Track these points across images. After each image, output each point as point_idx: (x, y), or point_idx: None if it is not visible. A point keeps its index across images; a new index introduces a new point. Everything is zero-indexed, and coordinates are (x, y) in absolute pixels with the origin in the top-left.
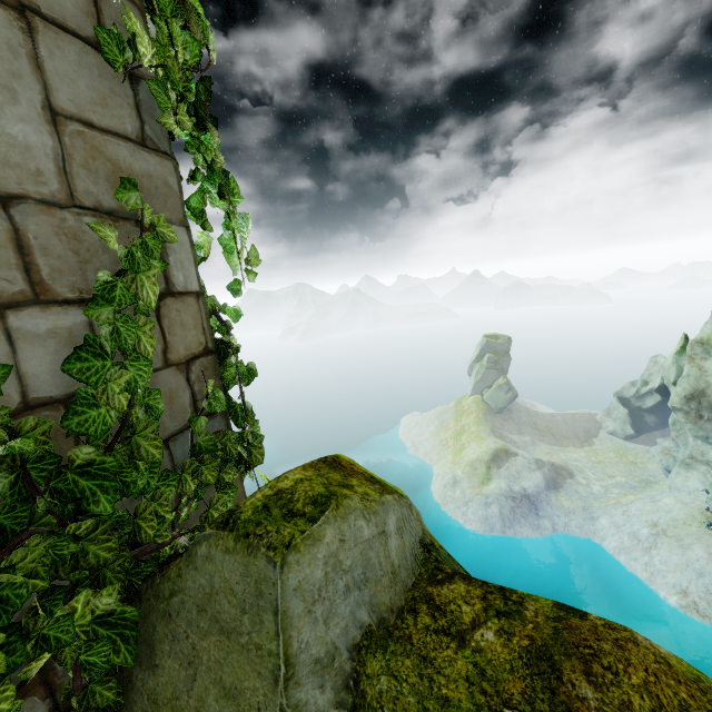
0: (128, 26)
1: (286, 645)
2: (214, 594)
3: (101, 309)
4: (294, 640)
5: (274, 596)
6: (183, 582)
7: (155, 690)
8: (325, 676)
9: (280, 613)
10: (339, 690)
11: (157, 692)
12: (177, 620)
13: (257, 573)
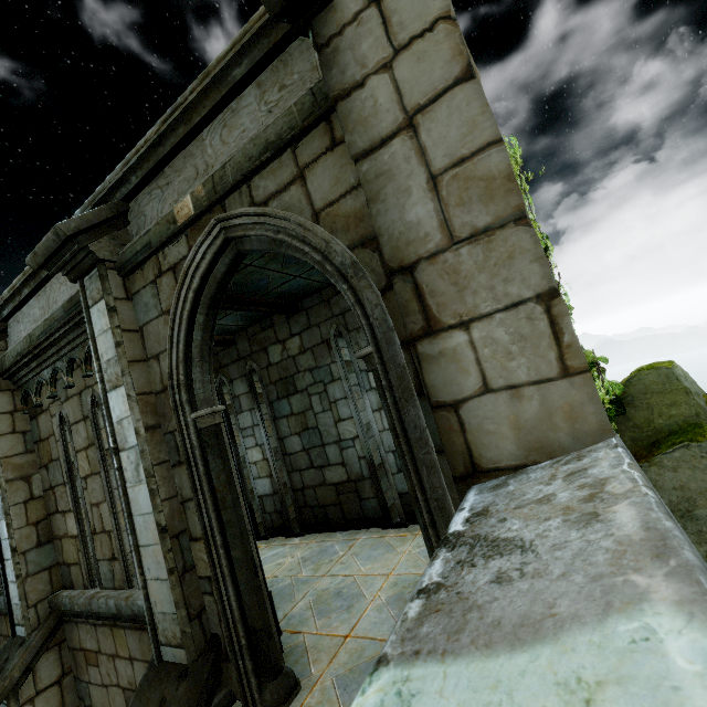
0: (543, 244)
1: (685, 386)
2: (648, 387)
3: (572, 320)
4: (686, 385)
5: (674, 376)
6: (628, 393)
7: (634, 424)
8: (699, 398)
9: (679, 379)
10: (705, 403)
11: (636, 423)
12: (633, 402)
13: (664, 373)
